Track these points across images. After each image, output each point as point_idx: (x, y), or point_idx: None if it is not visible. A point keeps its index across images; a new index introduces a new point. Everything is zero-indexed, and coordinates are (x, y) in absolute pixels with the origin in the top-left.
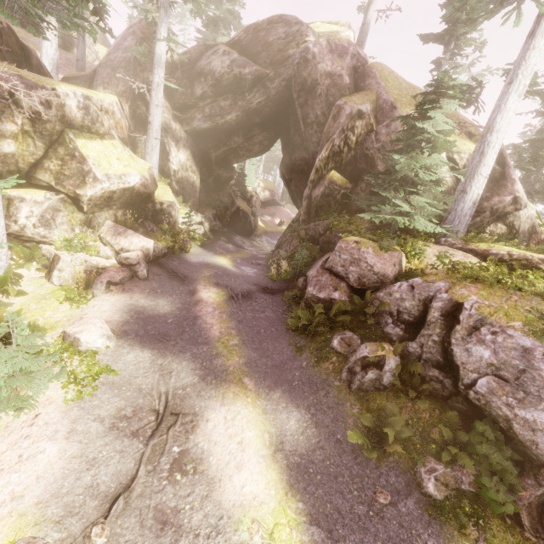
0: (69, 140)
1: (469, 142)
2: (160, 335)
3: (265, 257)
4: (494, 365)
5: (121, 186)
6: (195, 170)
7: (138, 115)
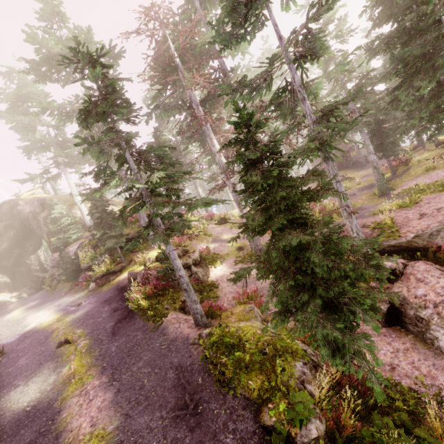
0: None
1: (88, 204)
2: None
3: None
4: None
5: None
6: (3, 276)
7: None
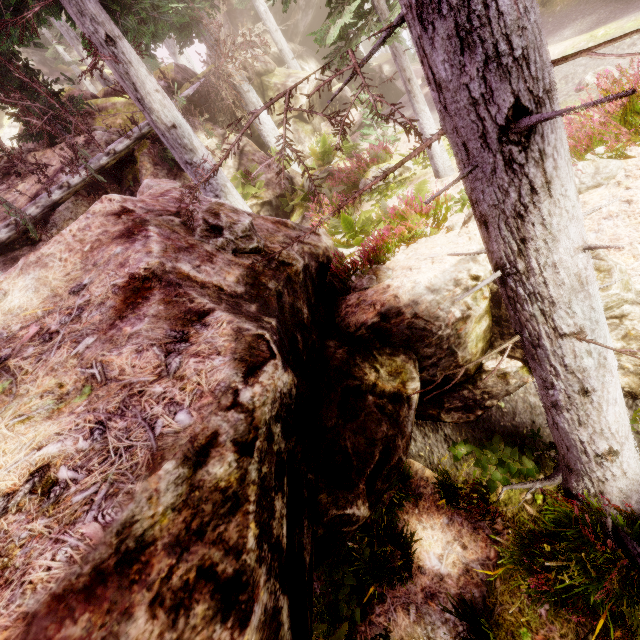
0: (268, 84)
1: None
2: None
3: None
4: None
5: (313, 86)
6: (327, 73)
7: None
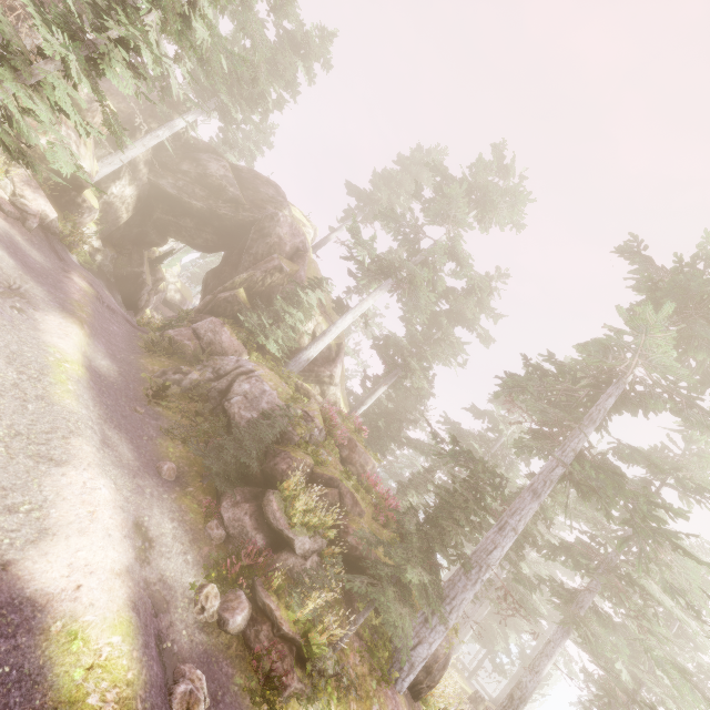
0: None
1: None
2: (26, 264)
3: None
4: (247, 392)
5: None
6: (130, 210)
7: None
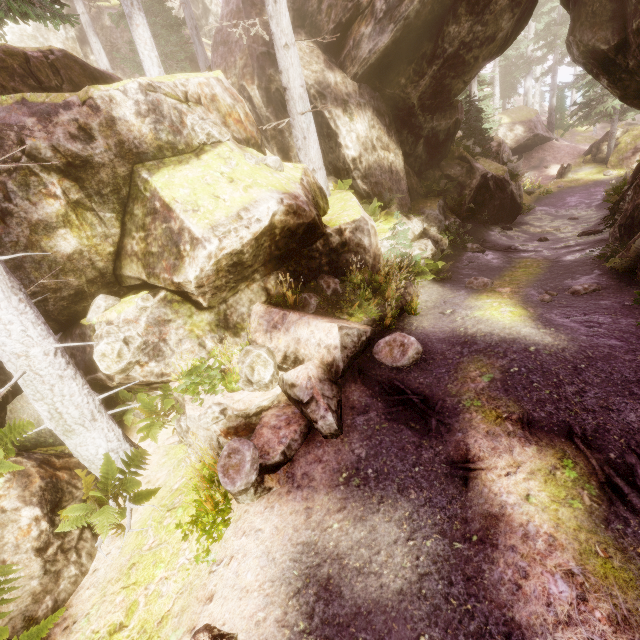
0: (142, 186)
1: None
2: None
3: (588, 260)
4: None
5: (244, 235)
6: (389, 142)
7: (274, 94)
